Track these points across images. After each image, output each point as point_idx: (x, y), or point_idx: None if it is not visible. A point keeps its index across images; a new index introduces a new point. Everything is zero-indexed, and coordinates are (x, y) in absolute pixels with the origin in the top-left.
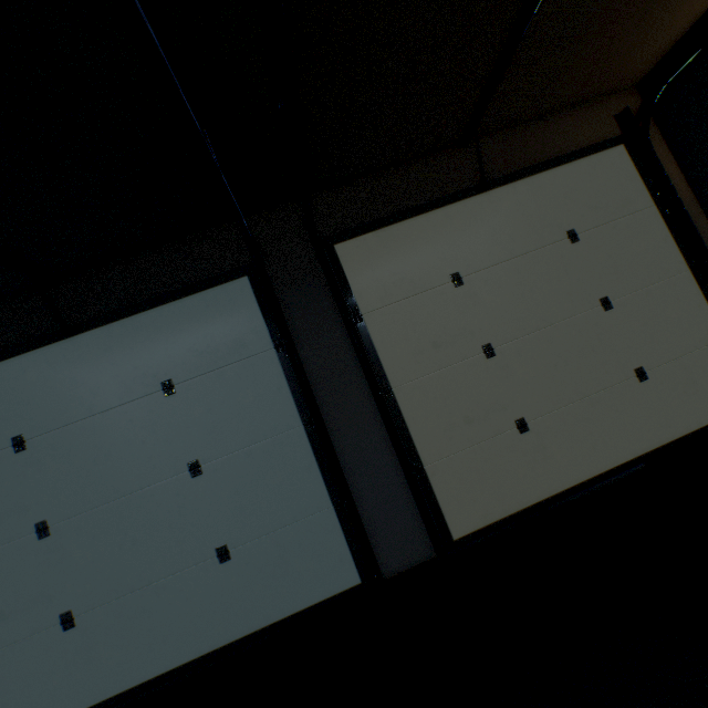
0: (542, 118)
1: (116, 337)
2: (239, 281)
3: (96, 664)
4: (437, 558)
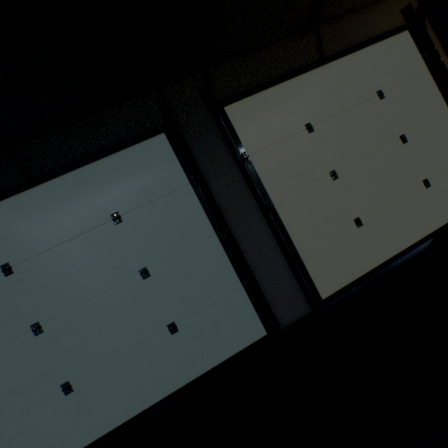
0: (355, 12)
1: (71, 184)
2: (158, 137)
3: (93, 413)
4: (313, 312)
